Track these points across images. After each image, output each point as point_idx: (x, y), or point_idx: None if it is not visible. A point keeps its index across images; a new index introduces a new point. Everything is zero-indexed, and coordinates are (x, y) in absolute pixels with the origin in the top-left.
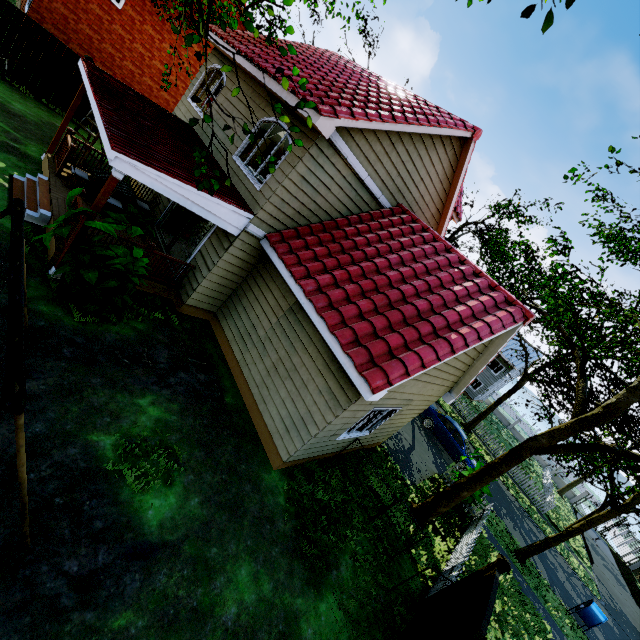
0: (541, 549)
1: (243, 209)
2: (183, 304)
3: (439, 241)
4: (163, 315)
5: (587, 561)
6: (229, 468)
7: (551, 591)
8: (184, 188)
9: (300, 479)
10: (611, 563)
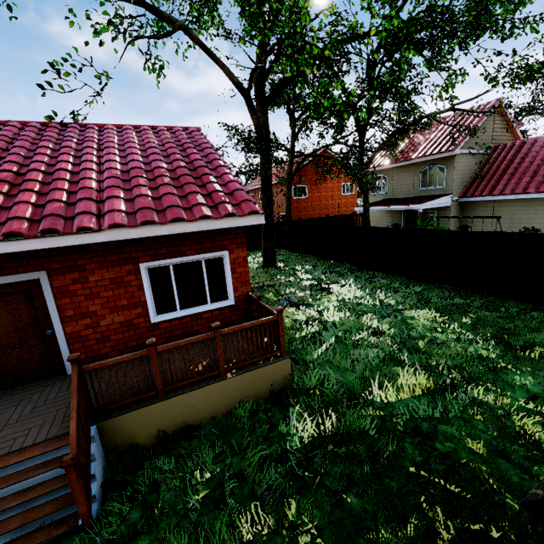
0: None
1: (448, 195)
2: None
3: (527, 141)
4: None
5: None
6: None
7: None
8: (433, 202)
9: None
10: None
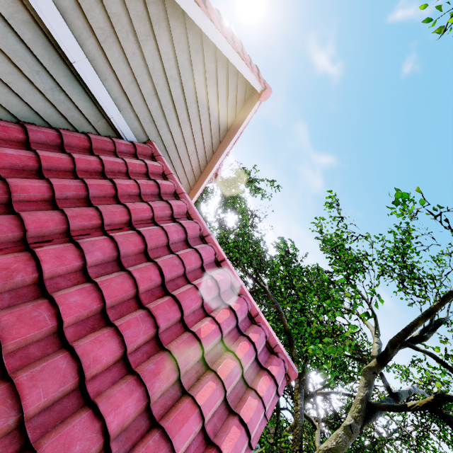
0: None
1: None
2: None
3: (194, 219)
4: None
5: None
6: None
7: None
8: None
9: None
10: None
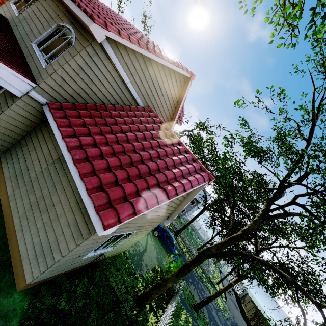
0: (206, 303)
1: (25, 76)
2: None
3: (168, 130)
4: None
5: (224, 299)
6: None
7: (209, 325)
8: None
9: (45, 295)
10: (233, 296)
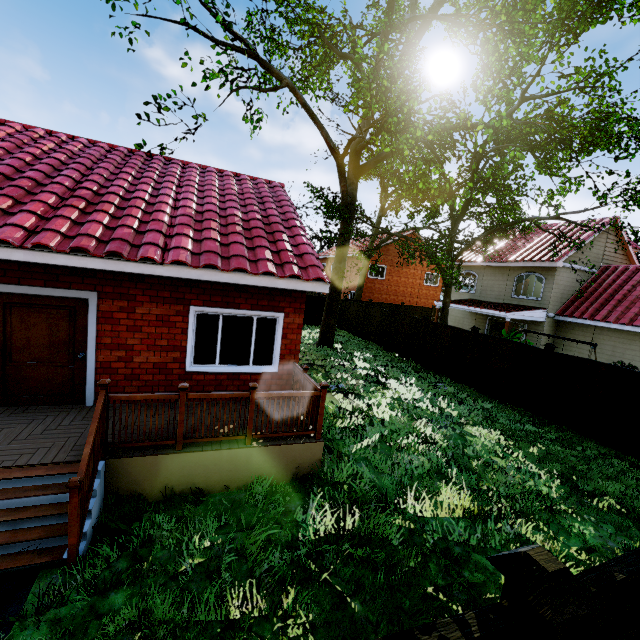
0: None
1: (543, 309)
2: None
3: None
4: None
5: None
6: None
7: None
8: (525, 313)
9: None
10: None
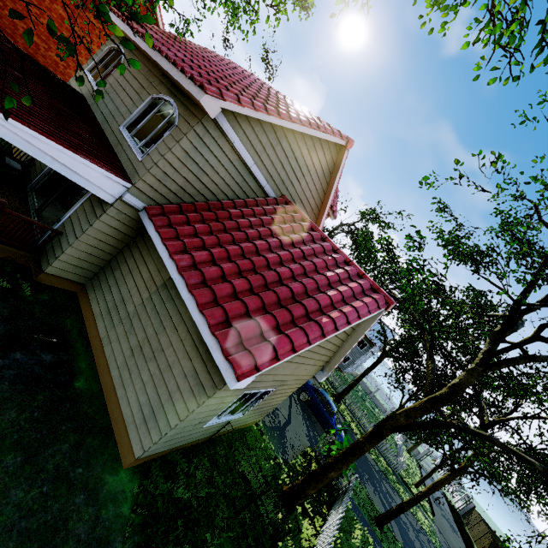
0: (397, 514)
1: (119, 176)
2: (42, 272)
3: (316, 231)
4: (11, 283)
5: (430, 514)
6: (57, 475)
7: None
8: (41, 140)
9: (157, 476)
10: (447, 511)
